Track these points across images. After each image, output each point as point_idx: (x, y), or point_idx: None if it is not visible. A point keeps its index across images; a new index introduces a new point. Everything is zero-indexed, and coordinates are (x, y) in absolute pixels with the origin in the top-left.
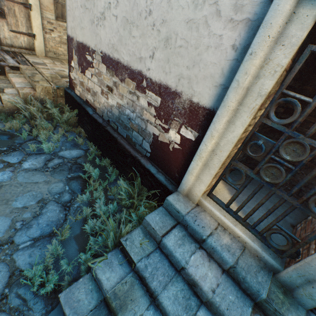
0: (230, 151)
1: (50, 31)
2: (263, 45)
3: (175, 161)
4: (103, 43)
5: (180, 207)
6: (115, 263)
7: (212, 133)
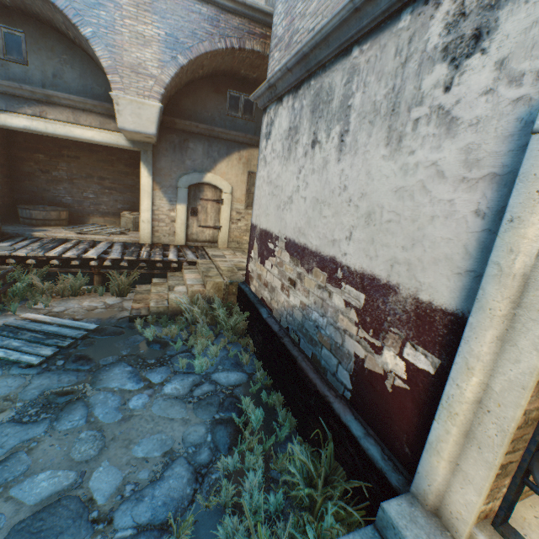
0: (526, 408)
1: (236, 221)
2: (530, 205)
3: (400, 414)
4: (288, 228)
5: None
6: None
7: (466, 360)
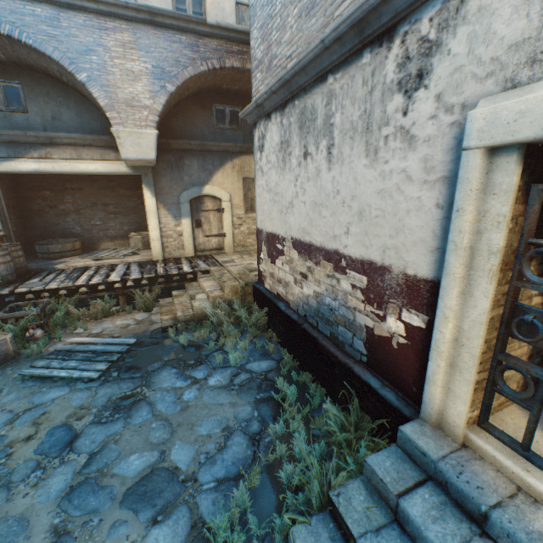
0: (486, 338)
1: (239, 226)
2: (467, 199)
3: (405, 364)
4: (293, 229)
5: (426, 444)
6: (323, 535)
7: (443, 312)
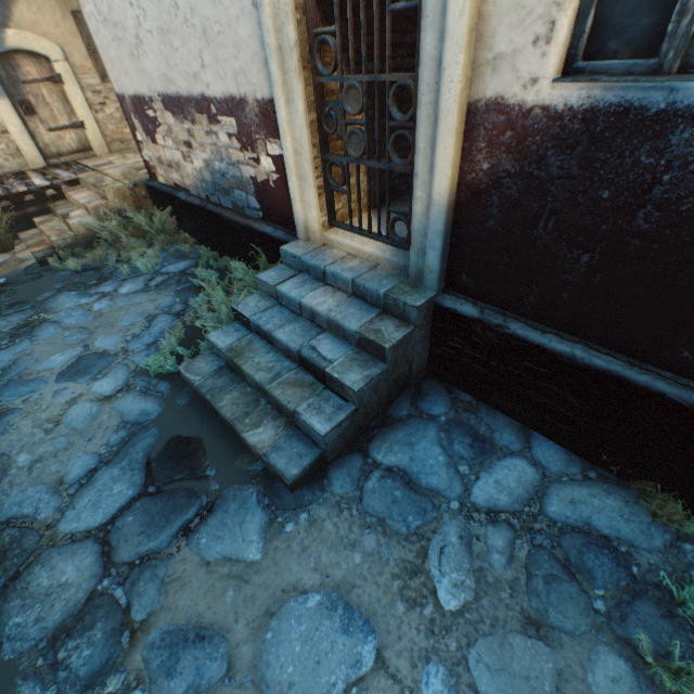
0: (315, 144)
1: (101, 108)
2: None
3: (283, 200)
4: (155, 80)
5: (297, 251)
6: (231, 331)
7: (283, 128)
